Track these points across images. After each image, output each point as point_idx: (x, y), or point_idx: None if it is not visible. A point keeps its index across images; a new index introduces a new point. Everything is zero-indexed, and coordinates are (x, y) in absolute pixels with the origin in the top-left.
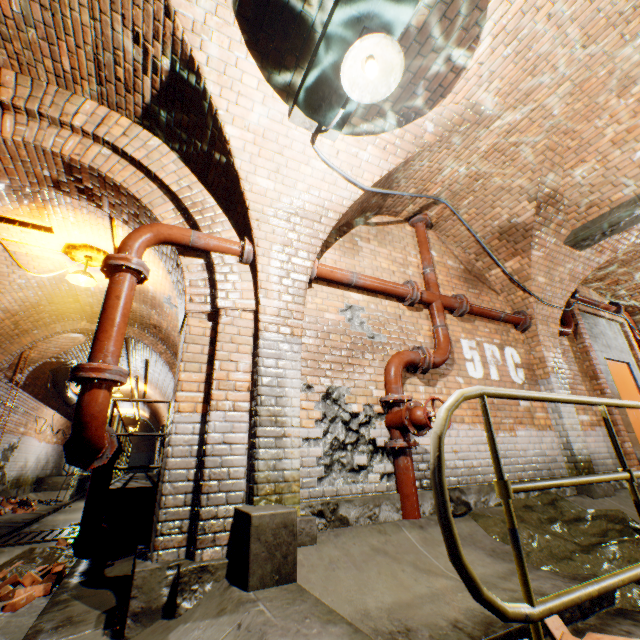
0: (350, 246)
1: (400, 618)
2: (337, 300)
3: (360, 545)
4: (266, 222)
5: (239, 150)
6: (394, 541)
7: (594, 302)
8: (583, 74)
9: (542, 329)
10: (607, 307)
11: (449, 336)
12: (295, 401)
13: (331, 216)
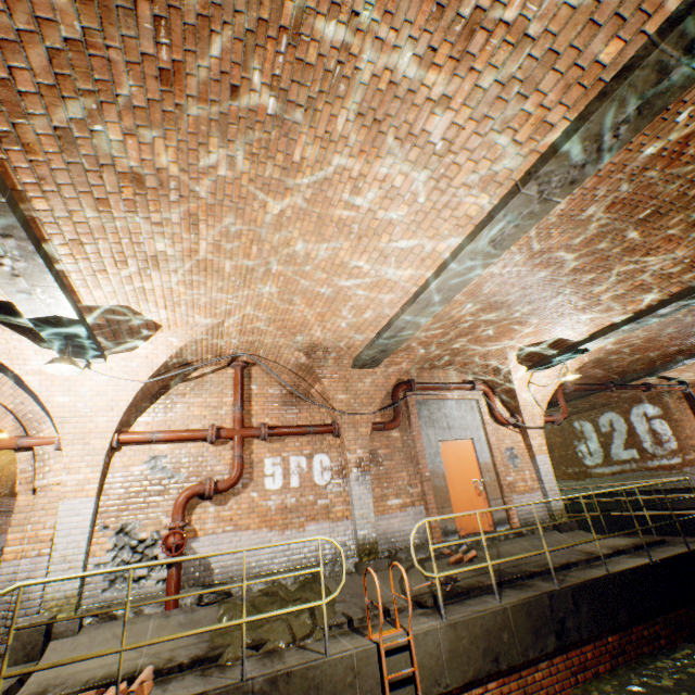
0: (166, 405)
1: (71, 677)
2: (144, 454)
3: (108, 633)
4: (69, 422)
5: (38, 386)
6: (135, 628)
7: (443, 387)
8: (253, 302)
9: (350, 435)
10: (461, 387)
11: (253, 459)
12: (83, 543)
13: (122, 404)
